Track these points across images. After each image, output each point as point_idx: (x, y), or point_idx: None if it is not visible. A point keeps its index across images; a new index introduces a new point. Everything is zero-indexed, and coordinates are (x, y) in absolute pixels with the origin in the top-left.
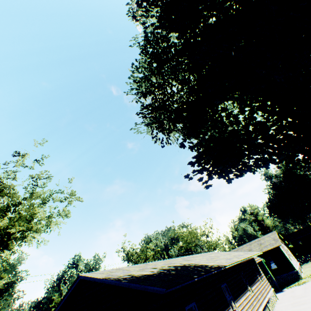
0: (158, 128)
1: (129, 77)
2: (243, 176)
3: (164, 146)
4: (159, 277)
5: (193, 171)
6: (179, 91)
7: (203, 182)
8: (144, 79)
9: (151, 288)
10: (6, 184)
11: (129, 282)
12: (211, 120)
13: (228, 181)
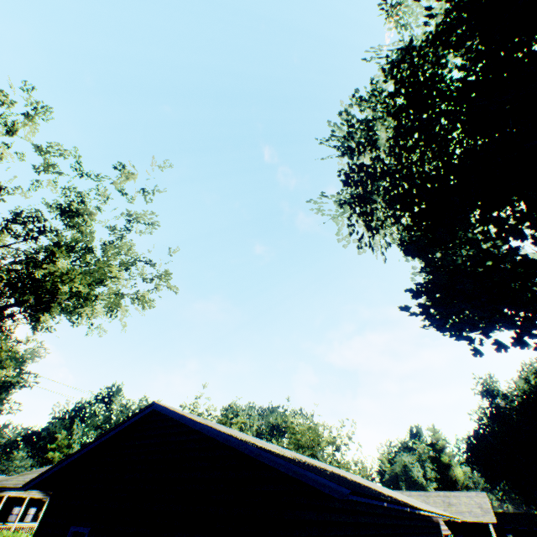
0: (364, 212)
1: (340, 111)
2: (527, 348)
3: (360, 248)
4: (311, 467)
5: (418, 304)
6: (428, 160)
7: (445, 328)
8: (363, 126)
9: (314, 478)
10: (88, 208)
11: (261, 448)
12: (496, 220)
13: (527, 337)
